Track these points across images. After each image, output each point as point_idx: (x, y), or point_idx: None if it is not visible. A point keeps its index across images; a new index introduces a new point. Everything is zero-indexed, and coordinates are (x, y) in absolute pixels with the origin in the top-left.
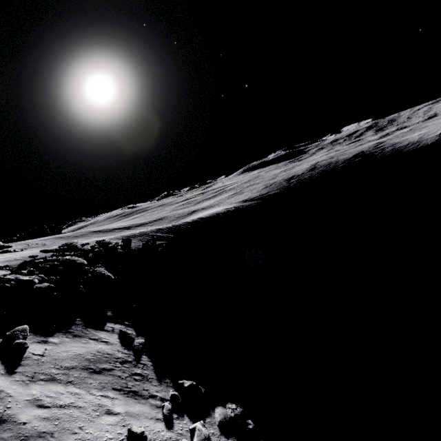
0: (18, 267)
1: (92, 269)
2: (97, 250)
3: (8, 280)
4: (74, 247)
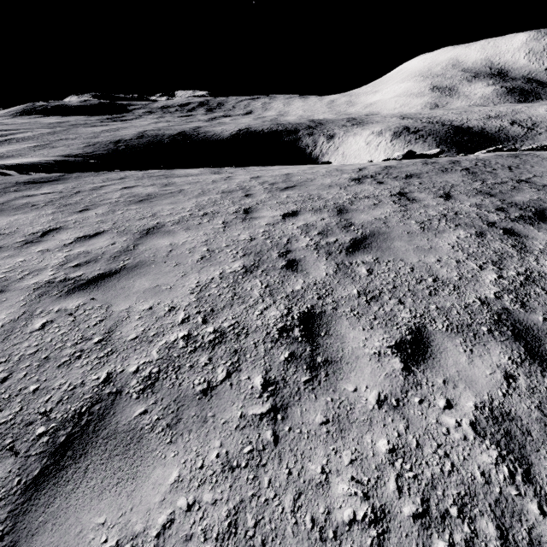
0: None
1: None
2: None
3: None
4: None
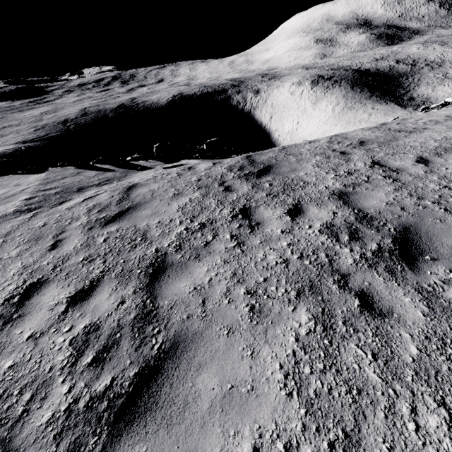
0: None
1: None
2: None
3: None
4: None
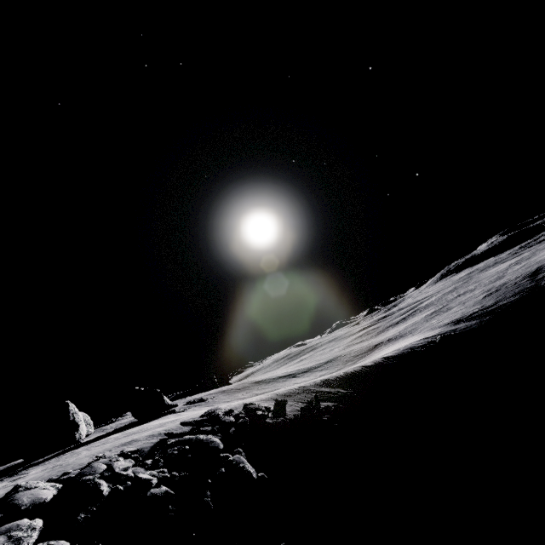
0: (149, 451)
1: (228, 458)
2: (240, 422)
3: (125, 479)
4: (214, 417)
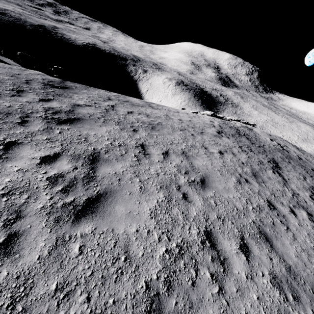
0: None
1: None
2: None
3: None
4: None
